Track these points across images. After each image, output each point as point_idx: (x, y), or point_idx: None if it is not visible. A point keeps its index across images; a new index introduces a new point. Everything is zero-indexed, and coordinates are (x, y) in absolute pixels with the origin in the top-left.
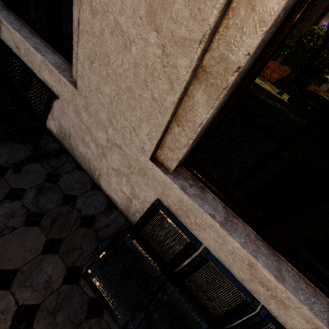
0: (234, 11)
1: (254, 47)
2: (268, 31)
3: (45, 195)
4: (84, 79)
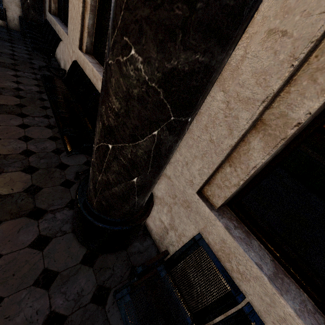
0: None
1: None
2: None
3: None
4: (69, 29)
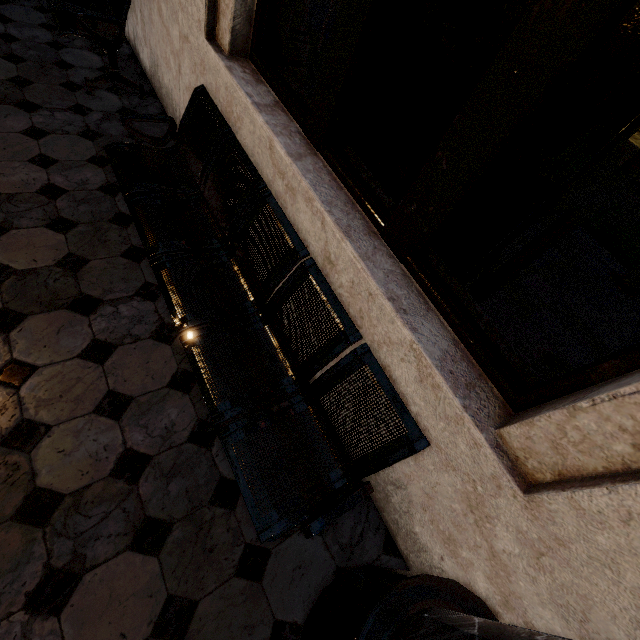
0: None
1: None
2: None
3: (112, 122)
4: None
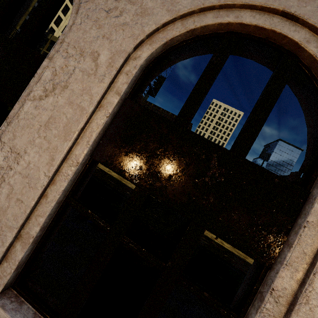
0: (31, 218)
1: (37, 230)
2: (43, 225)
3: None
4: None
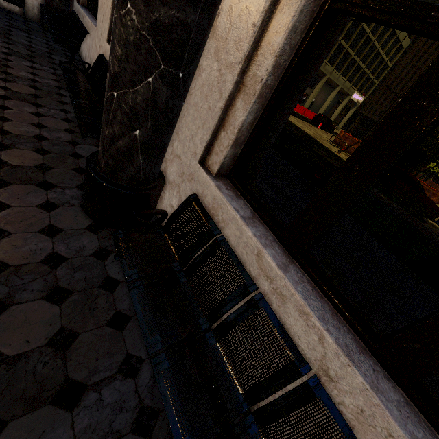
0: None
1: None
2: None
3: None
4: (98, 20)
